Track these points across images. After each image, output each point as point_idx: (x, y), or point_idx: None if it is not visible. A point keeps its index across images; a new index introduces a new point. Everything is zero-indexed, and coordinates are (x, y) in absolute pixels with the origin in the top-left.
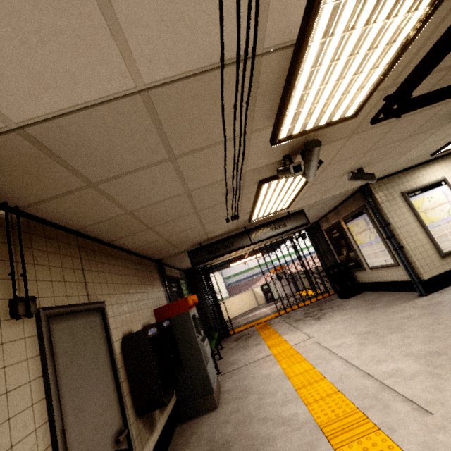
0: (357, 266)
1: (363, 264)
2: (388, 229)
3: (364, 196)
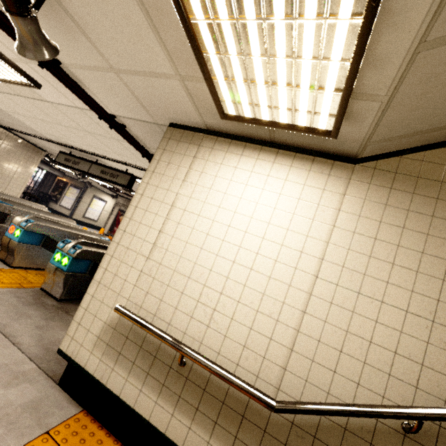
0: (56, 201)
1: (59, 202)
2: (80, 200)
3: (86, 186)
